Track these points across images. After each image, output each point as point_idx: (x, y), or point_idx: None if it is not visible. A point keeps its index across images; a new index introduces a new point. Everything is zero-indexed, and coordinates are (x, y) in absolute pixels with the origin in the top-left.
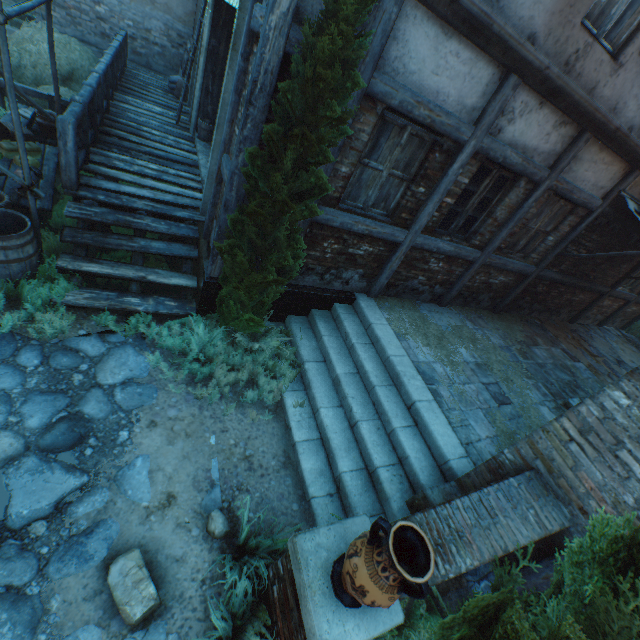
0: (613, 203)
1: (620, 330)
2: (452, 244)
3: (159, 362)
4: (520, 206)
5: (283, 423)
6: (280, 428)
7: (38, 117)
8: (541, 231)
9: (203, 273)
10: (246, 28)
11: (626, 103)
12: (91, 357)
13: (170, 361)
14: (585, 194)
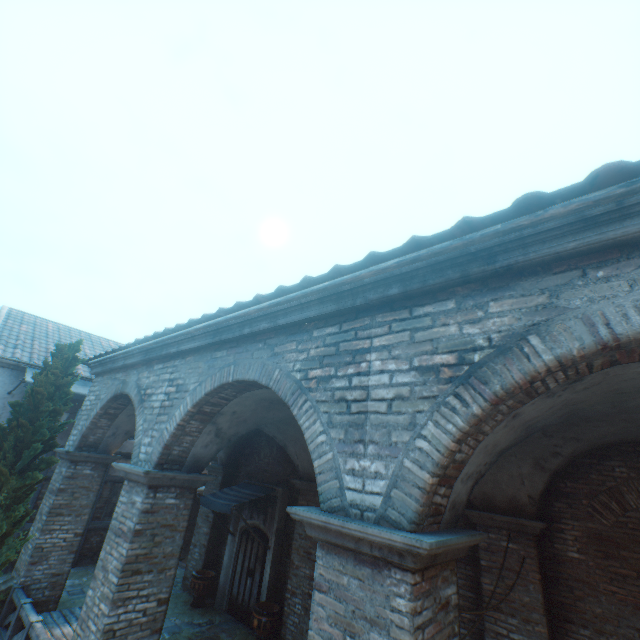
0: None
1: None
2: None
3: None
4: None
5: None
6: None
7: None
8: None
9: None
10: None
11: (124, 444)
12: None
13: None
14: None
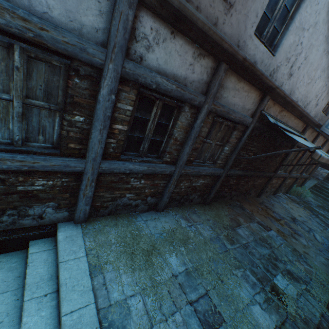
0: (259, 120)
1: (286, 194)
2: (144, 164)
3: None
4: (192, 126)
5: None
6: None
7: None
8: (218, 144)
9: None
10: None
11: (245, 42)
12: None
13: None
14: (239, 114)
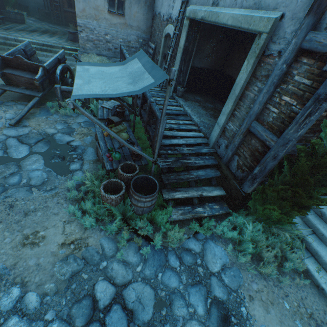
0: None
1: None
2: None
3: (230, 250)
4: None
5: (312, 283)
6: (313, 287)
7: (117, 108)
8: None
9: (240, 190)
10: (294, 47)
11: None
12: (198, 253)
13: (233, 247)
14: None
